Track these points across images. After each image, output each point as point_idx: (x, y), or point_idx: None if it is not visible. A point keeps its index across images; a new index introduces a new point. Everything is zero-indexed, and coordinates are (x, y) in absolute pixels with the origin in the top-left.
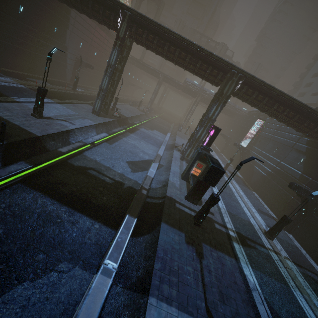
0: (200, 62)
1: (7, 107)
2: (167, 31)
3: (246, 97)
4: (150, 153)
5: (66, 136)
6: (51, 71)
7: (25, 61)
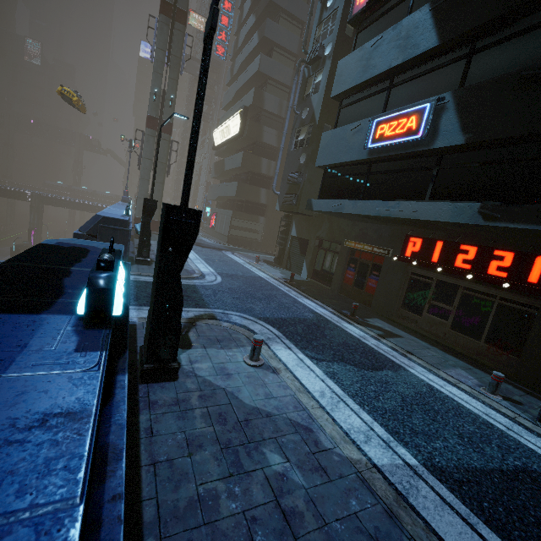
0: (3, 192)
1: None
2: None
3: (51, 205)
4: None
5: None
6: None
7: None
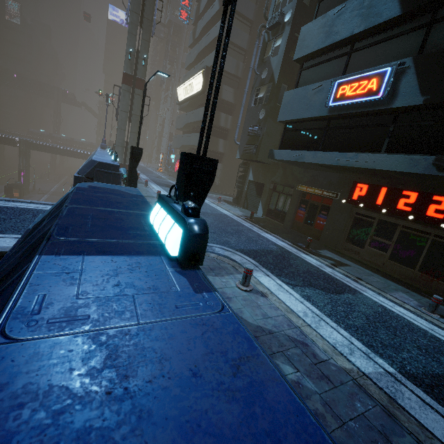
0: None
1: None
2: None
3: (37, 150)
4: None
5: None
6: None
7: None
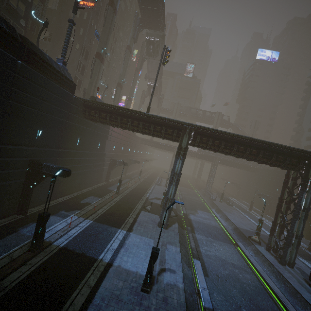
0: (275, 155)
1: (112, 290)
2: (232, 135)
3: None
4: (240, 263)
5: (186, 308)
6: (92, 179)
7: (75, 182)
